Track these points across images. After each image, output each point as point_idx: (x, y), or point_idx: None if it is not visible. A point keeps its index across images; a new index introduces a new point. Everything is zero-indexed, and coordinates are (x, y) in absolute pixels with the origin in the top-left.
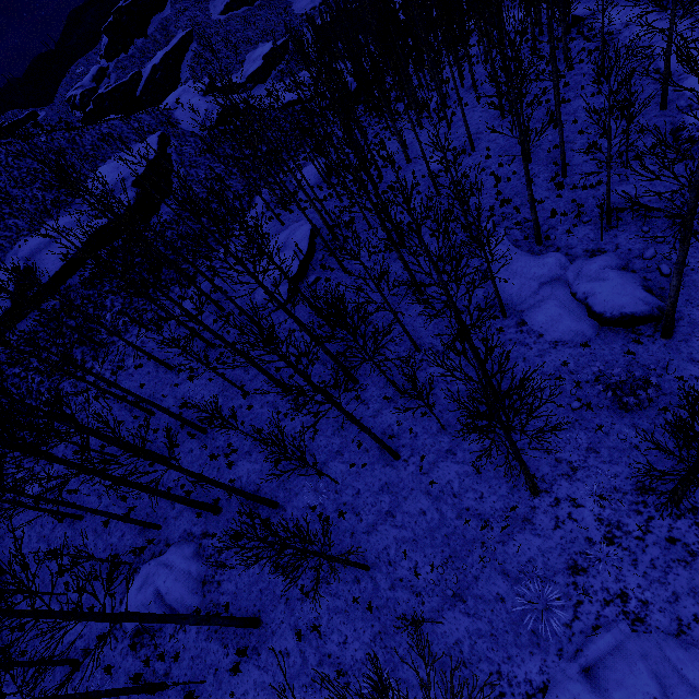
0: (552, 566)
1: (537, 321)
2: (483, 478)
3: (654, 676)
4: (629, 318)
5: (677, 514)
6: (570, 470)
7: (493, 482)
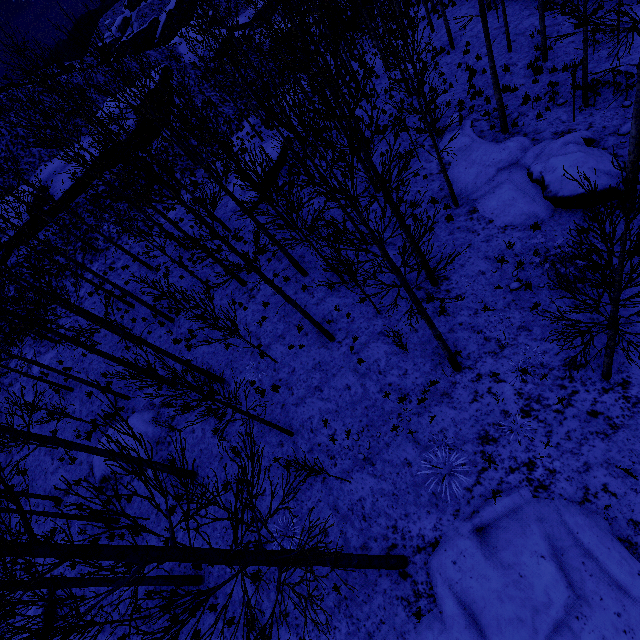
0: (462, 436)
1: (489, 207)
2: (409, 357)
3: (547, 538)
4: (588, 195)
5: (605, 389)
6: (498, 348)
7: (418, 360)
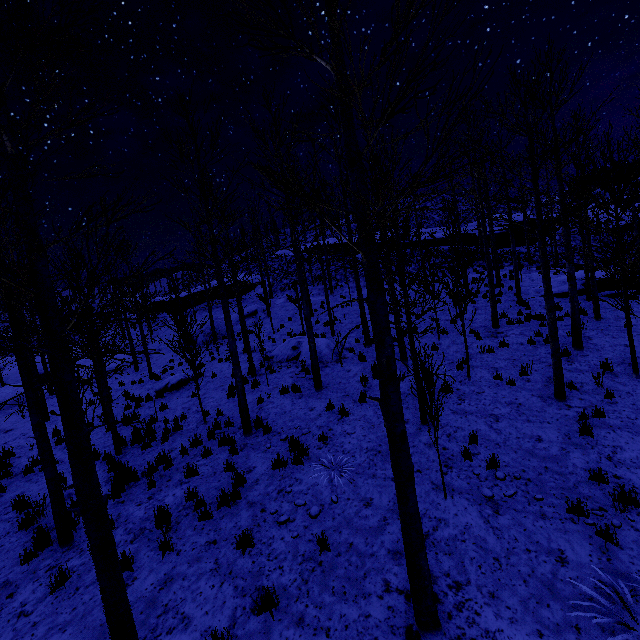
0: None
1: None
2: None
3: None
4: None
5: None
6: None
7: None
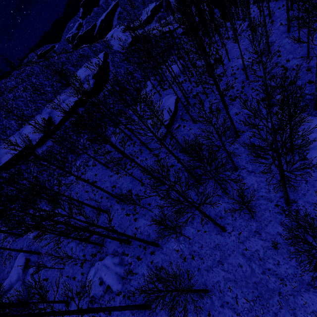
0: None
1: (316, 158)
2: (279, 252)
3: None
4: None
5: None
6: None
7: (285, 255)
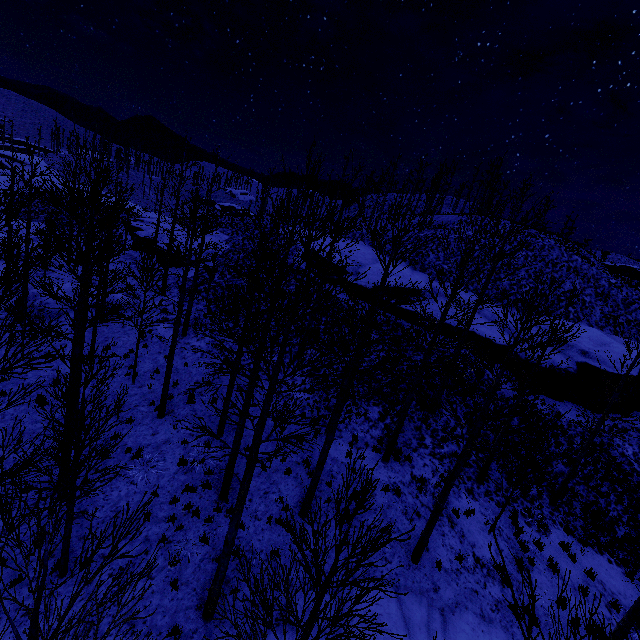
0: None
1: None
2: None
3: None
4: None
5: None
6: None
7: None
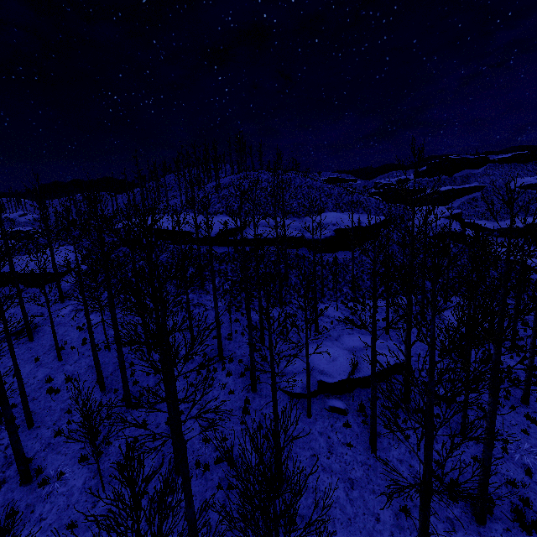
0: None
1: None
2: None
3: None
4: None
5: None
6: None
7: None
